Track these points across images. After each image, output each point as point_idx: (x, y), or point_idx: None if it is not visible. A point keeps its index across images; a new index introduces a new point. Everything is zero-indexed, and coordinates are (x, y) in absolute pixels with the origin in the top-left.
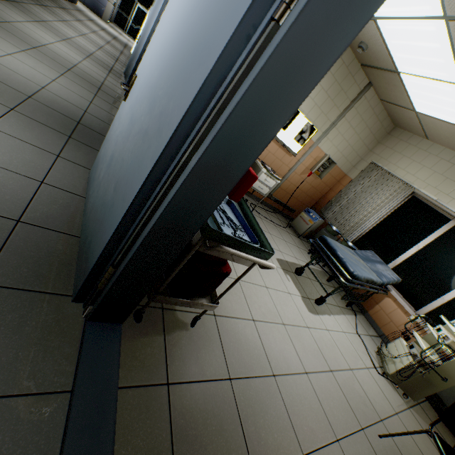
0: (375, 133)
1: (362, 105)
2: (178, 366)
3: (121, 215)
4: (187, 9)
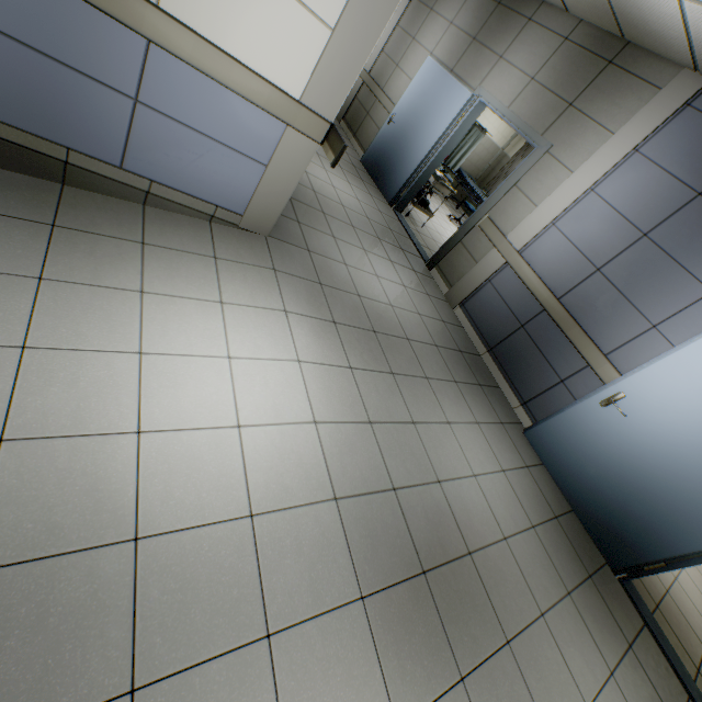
0: None
1: None
2: (651, 592)
3: (689, 548)
4: None
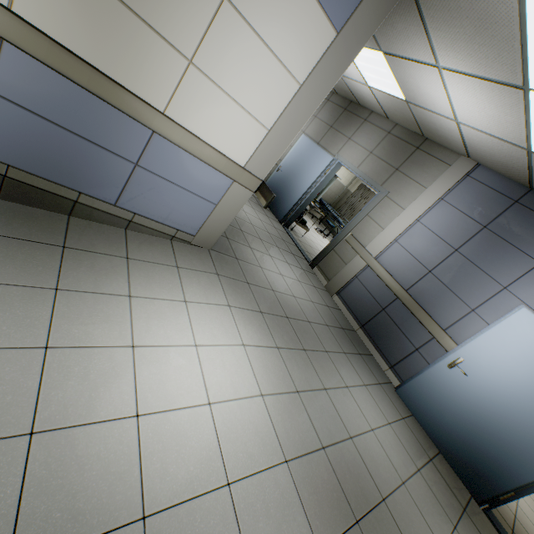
0: None
1: None
2: (505, 518)
3: (529, 477)
4: None
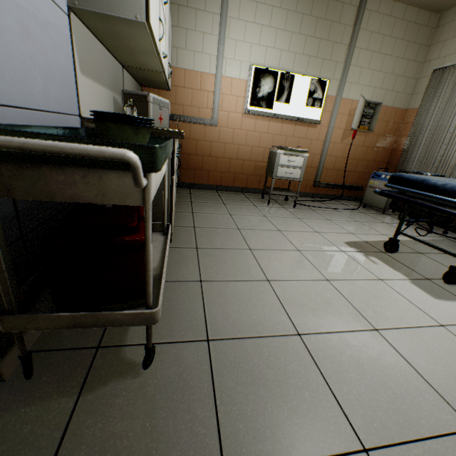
0: (414, 39)
1: (372, 20)
2: None
3: None
4: None
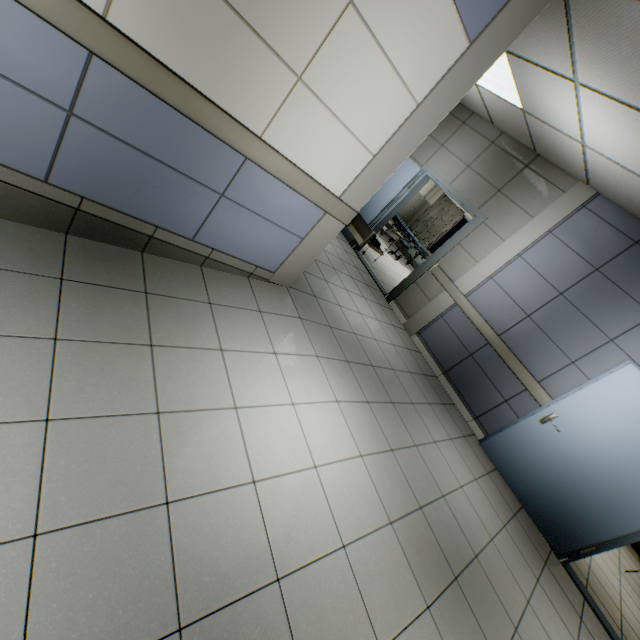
0: None
1: None
2: (581, 570)
3: (613, 534)
4: (639, 437)
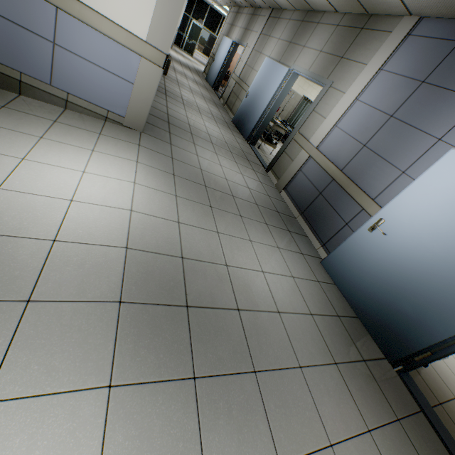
0: None
1: None
2: (435, 392)
3: (446, 334)
4: None
